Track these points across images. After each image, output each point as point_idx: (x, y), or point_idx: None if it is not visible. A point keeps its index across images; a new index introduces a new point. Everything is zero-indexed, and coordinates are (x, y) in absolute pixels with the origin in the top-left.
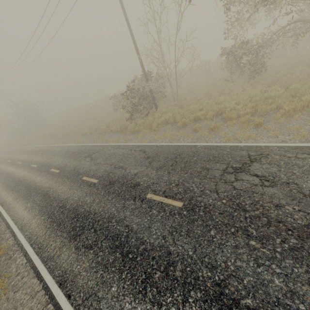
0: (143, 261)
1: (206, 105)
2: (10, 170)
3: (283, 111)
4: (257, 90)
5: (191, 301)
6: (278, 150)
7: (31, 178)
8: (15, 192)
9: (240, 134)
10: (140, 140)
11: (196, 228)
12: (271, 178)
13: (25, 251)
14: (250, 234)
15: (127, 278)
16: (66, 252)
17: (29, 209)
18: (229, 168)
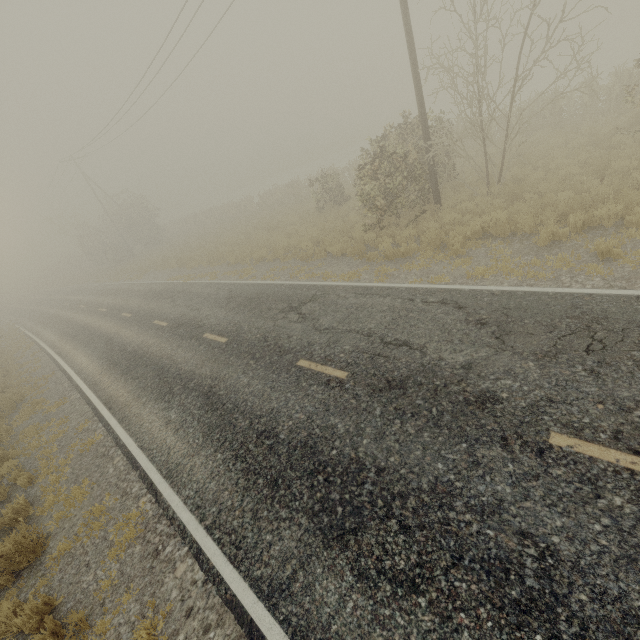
0: None
1: (603, 193)
2: (111, 330)
3: None
4: None
5: None
6: None
7: (163, 352)
8: (132, 380)
9: None
10: (421, 276)
11: None
12: None
13: (196, 544)
14: None
15: None
16: (328, 581)
17: (178, 427)
18: None
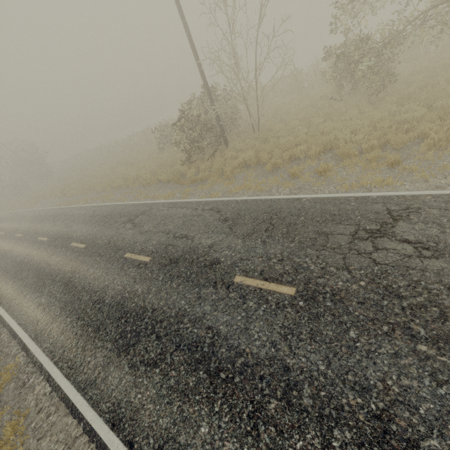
0: (246, 383)
1: (305, 137)
2: (6, 247)
3: (431, 142)
4: (383, 111)
5: (336, 446)
6: (434, 201)
7: (42, 259)
8: (18, 281)
9: (367, 179)
10: (207, 193)
11: (324, 327)
12: (431, 244)
13: (48, 373)
14: (416, 334)
15: (222, 411)
16: (115, 373)
17: (45, 307)
18: (360, 232)
